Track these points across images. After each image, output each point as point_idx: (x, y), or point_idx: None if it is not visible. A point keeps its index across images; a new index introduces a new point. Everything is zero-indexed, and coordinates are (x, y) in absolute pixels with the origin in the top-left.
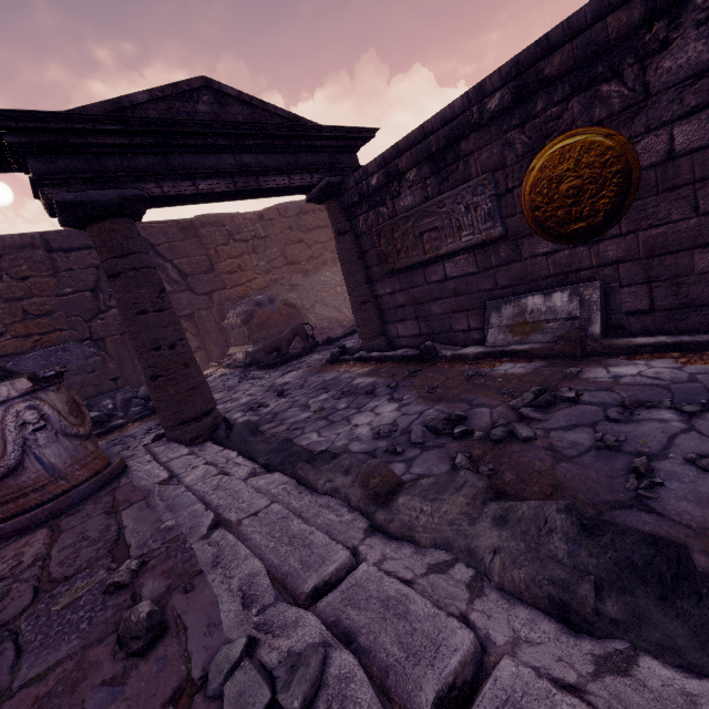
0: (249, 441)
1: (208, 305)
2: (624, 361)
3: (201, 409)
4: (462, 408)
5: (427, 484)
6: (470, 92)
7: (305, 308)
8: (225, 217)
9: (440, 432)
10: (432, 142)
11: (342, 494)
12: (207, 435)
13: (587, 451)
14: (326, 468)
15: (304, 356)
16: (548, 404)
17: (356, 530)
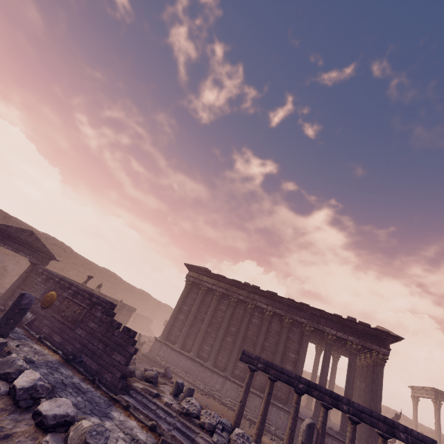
0: None
1: None
2: (21, 328)
3: None
4: None
5: None
6: (58, 275)
7: (10, 273)
8: (25, 225)
9: None
10: (50, 275)
11: None
12: None
13: None
14: None
15: None
16: None
17: None
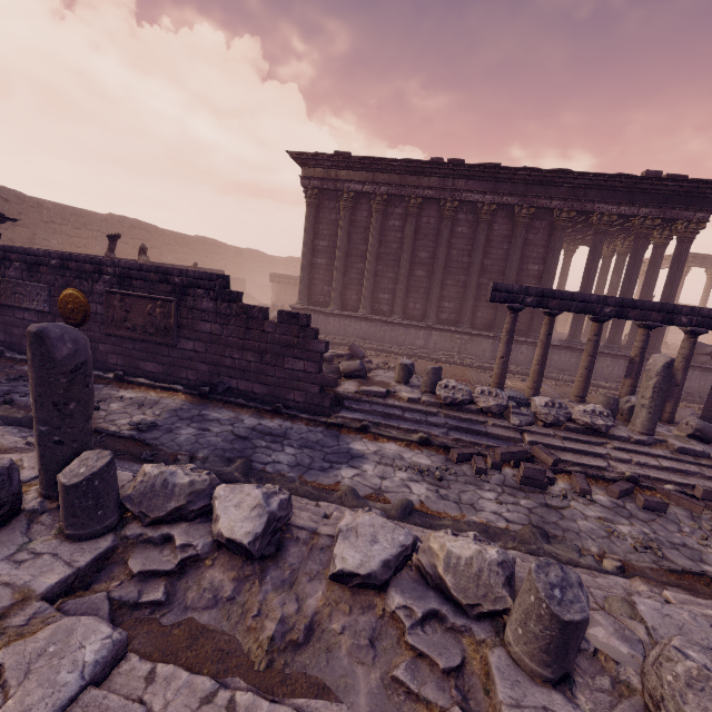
0: None
1: None
2: None
3: None
4: None
5: None
6: (47, 252)
7: None
8: None
9: None
10: (29, 258)
11: None
12: None
13: (3, 391)
14: None
15: None
16: (15, 380)
17: None
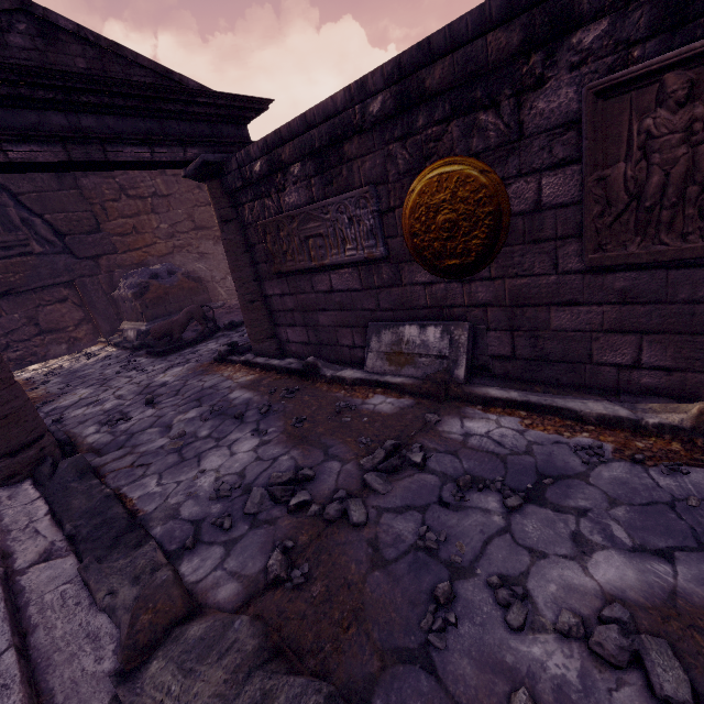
0: (71, 489)
1: (94, 271)
2: (480, 413)
3: (17, 441)
4: (316, 459)
5: (193, 638)
6: (352, 87)
7: (214, 280)
8: None
9: (278, 500)
10: (315, 136)
11: (118, 619)
12: (28, 472)
13: (406, 553)
14: (120, 565)
15: (200, 342)
16: (394, 470)
17: (102, 696)
